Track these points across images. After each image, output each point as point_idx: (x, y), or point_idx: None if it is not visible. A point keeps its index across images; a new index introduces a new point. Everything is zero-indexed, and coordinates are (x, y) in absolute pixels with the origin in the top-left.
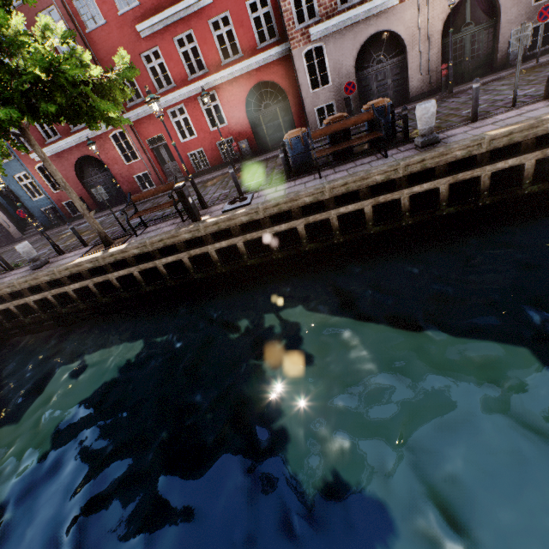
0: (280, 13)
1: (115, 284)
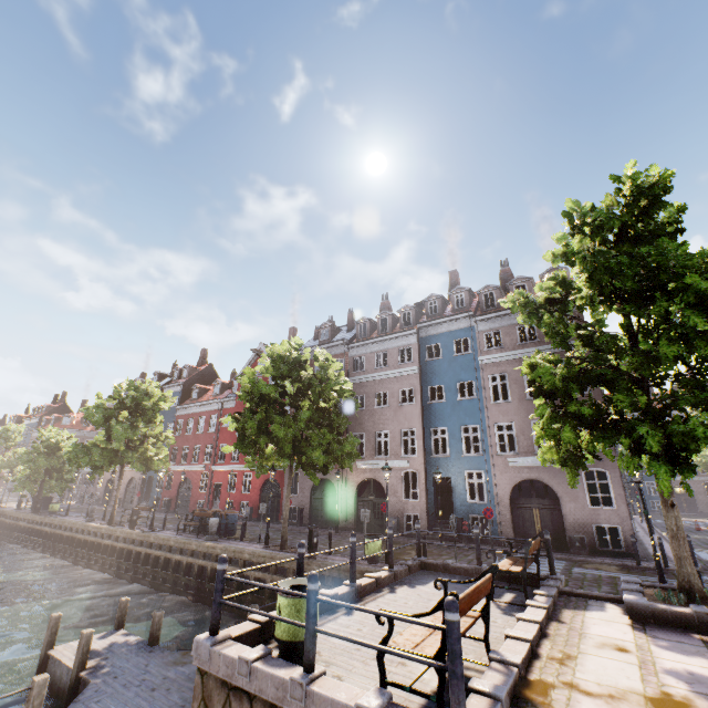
0: None
1: (89, 544)
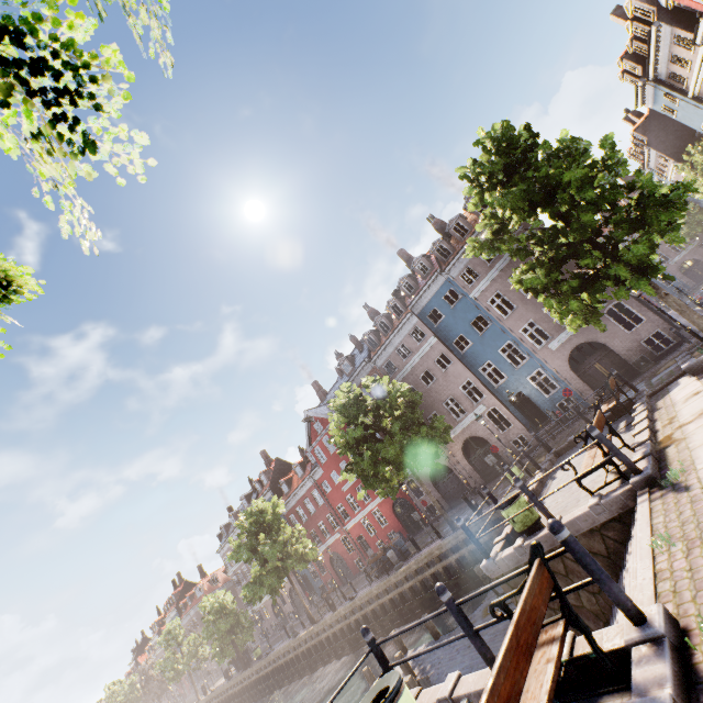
0: None
1: (312, 649)
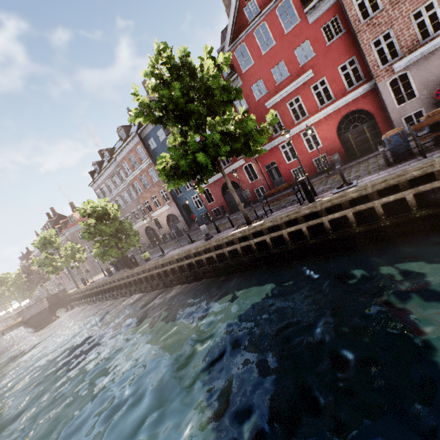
0: (365, 64)
1: (253, 247)
